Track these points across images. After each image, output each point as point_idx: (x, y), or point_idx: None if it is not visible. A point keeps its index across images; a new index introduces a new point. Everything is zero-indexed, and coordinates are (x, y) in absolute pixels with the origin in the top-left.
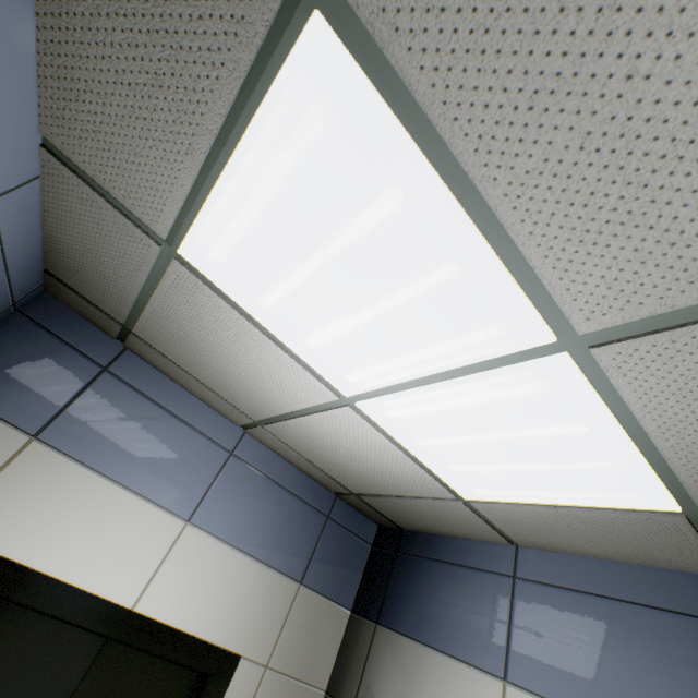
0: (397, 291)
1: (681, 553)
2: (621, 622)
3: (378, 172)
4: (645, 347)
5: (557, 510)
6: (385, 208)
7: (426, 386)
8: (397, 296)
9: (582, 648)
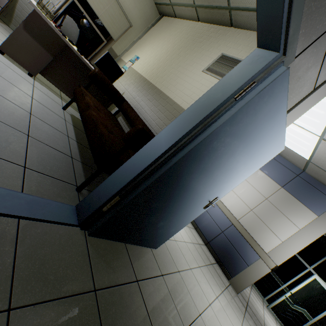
0: (308, 116)
1: (300, 164)
2: (279, 166)
3: (324, 110)
4: None
5: (288, 149)
6: (320, 112)
7: (293, 124)
8: (307, 116)
9: (269, 166)
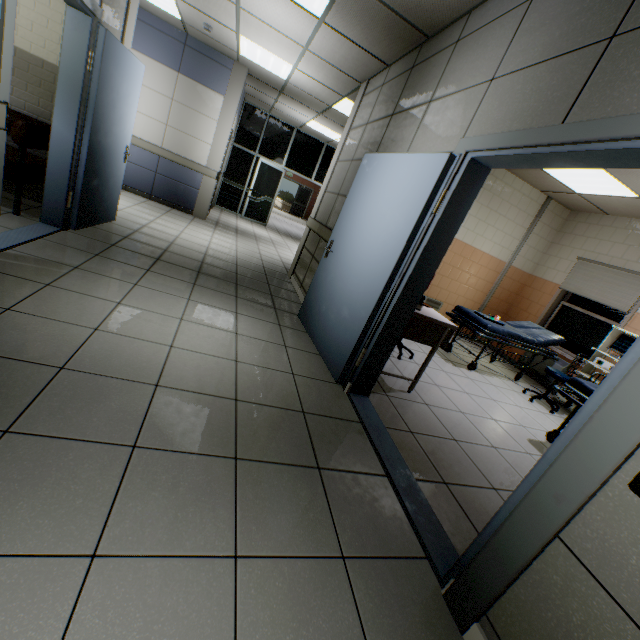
0: None
1: (179, 26)
2: (160, 37)
3: None
4: (184, 3)
5: (154, 6)
6: None
7: None
8: None
9: (148, 41)
